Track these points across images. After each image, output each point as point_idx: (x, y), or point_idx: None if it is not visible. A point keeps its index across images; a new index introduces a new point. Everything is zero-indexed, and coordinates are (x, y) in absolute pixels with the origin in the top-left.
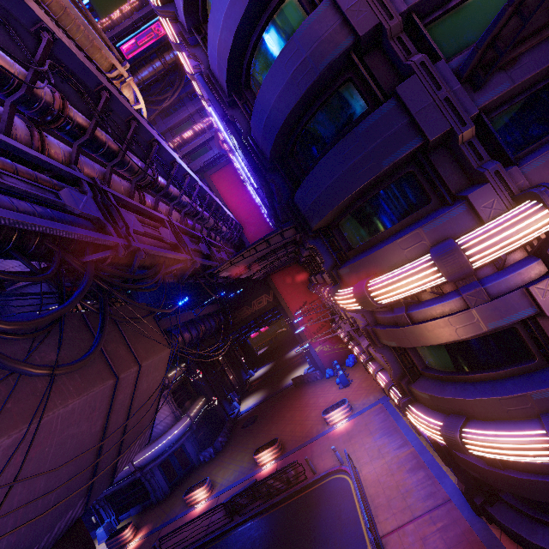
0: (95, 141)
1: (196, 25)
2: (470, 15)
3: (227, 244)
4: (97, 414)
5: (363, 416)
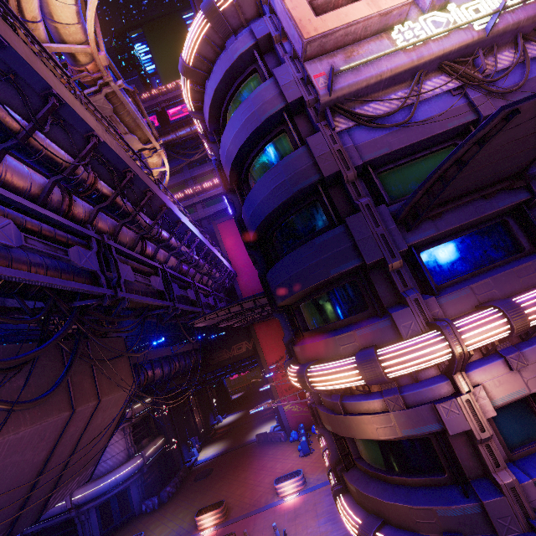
0: (113, 206)
1: (217, 130)
2: (415, 170)
3: (219, 288)
4: (44, 444)
5: (314, 493)
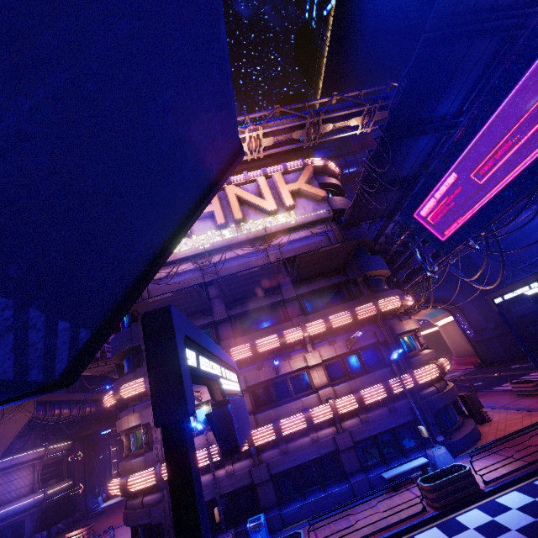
0: None
1: None
2: None
3: None
4: None
5: None
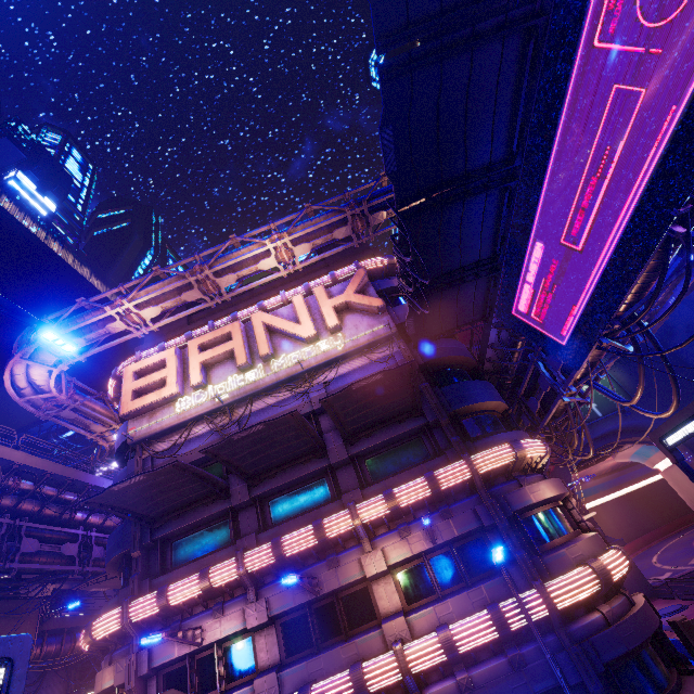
0: (35, 496)
1: None
2: None
3: None
4: None
5: None
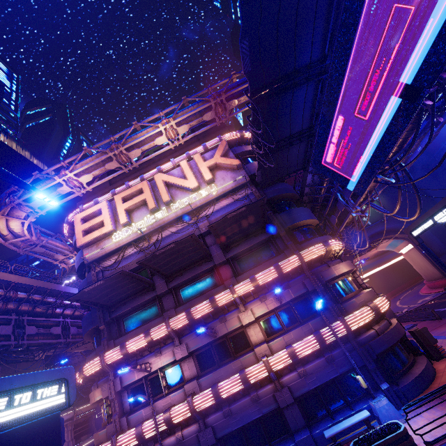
0: (28, 301)
1: None
2: None
3: None
4: None
5: None
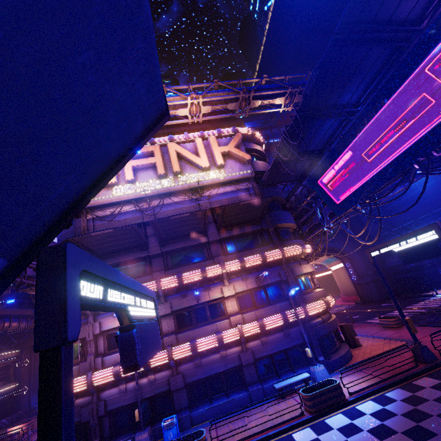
0: None
1: None
2: None
3: None
4: None
5: None
